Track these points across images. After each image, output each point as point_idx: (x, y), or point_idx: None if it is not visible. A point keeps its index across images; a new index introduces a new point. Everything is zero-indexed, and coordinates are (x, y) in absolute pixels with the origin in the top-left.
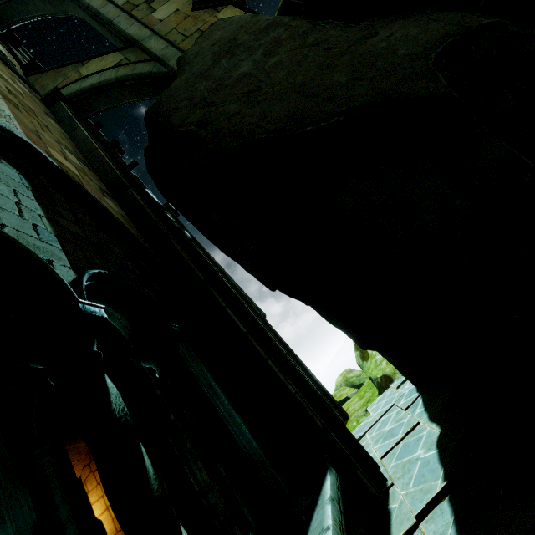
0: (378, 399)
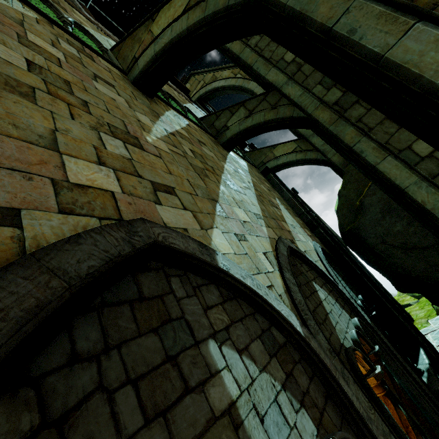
0: (436, 318)
